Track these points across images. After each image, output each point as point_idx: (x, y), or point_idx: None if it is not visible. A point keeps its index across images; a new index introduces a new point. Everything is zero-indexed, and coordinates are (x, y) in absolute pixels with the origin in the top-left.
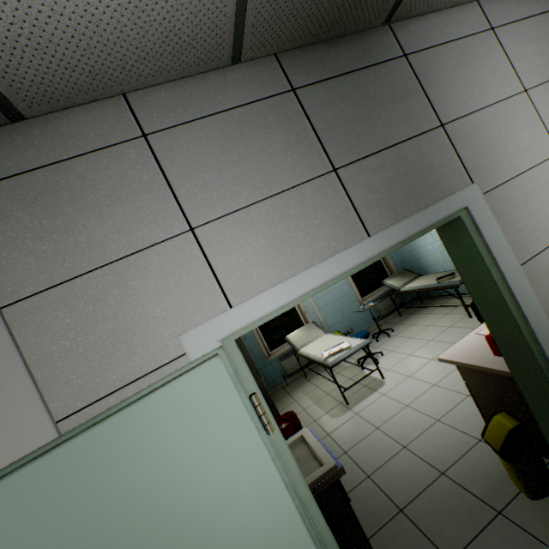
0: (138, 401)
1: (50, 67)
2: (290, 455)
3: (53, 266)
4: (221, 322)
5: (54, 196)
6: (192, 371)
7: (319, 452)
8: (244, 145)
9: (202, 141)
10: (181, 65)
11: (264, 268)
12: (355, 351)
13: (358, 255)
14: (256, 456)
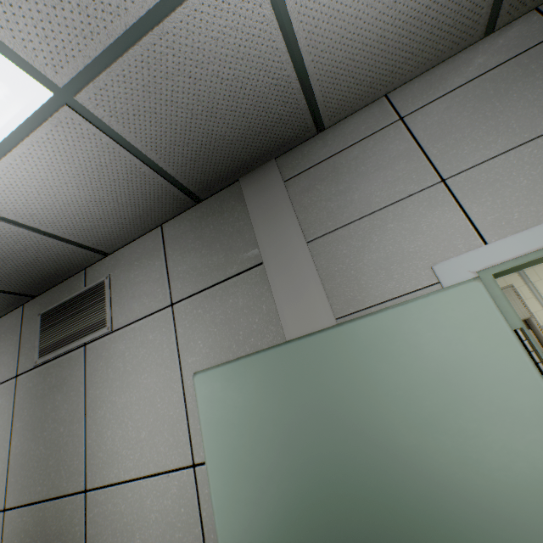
0: (402, 304)
1: (348, 86)
2: None
3: (336, 216)
4: (476, 256)
5: (338, 172)
6: (450, 289)
7: None
8: (498, 100)
9: (452, 109)
10: (435, 55)
11: (528, 208)
12: None
13: None
14: (528, 385)
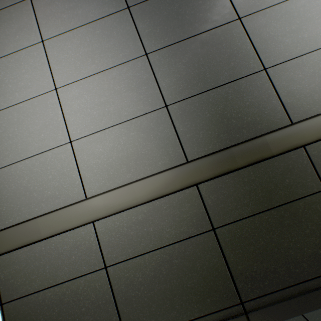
0: None
1: None
2: None
3: None
4: None
5: None
6: None
7: None
8: None
9: None
10: None
11: None
12: None
13: None
14: None
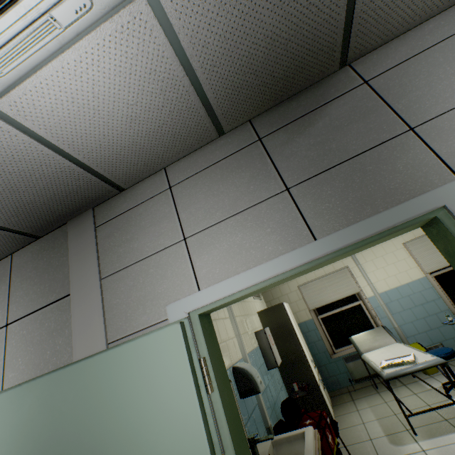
0: (133, 340)
1: (127, 167)
2: (224, 419)
3: (122, 259)
4: (190, 301)
5: (129, 224)
6: (162, 329)
7: (306, 452)
8: (222, 183)
9: (198, 185)
10: (188, 147)
11: (224, 265)
12: (420, 368)
13: (299, 257)
14: (190, 405)
